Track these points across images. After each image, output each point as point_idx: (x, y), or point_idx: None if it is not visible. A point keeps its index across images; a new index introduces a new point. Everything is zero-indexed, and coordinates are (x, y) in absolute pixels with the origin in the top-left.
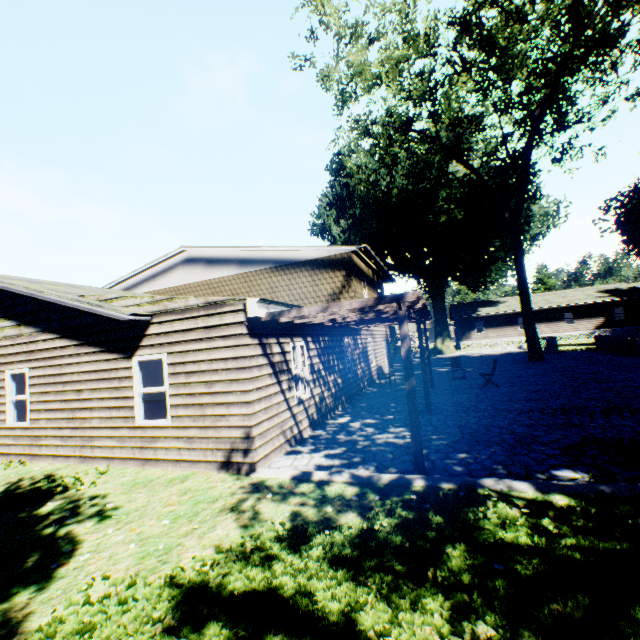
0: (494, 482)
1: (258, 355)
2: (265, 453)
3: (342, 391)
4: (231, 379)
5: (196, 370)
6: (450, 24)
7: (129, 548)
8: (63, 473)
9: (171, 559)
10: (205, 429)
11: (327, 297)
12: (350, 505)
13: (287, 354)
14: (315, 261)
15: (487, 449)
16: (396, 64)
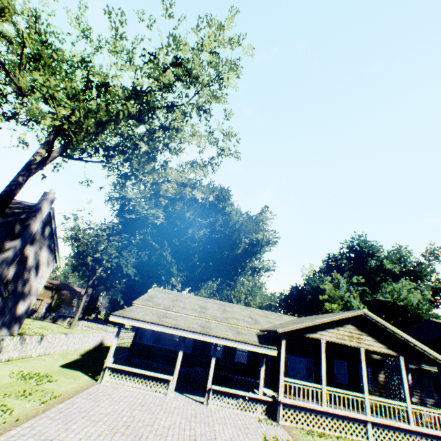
0: None
1: None
2: None
3: None
4: None
5: None
6: None
7: None
8: None
9: None
10: None
11: None
12: None
13: None
14: None
15: None
16: None
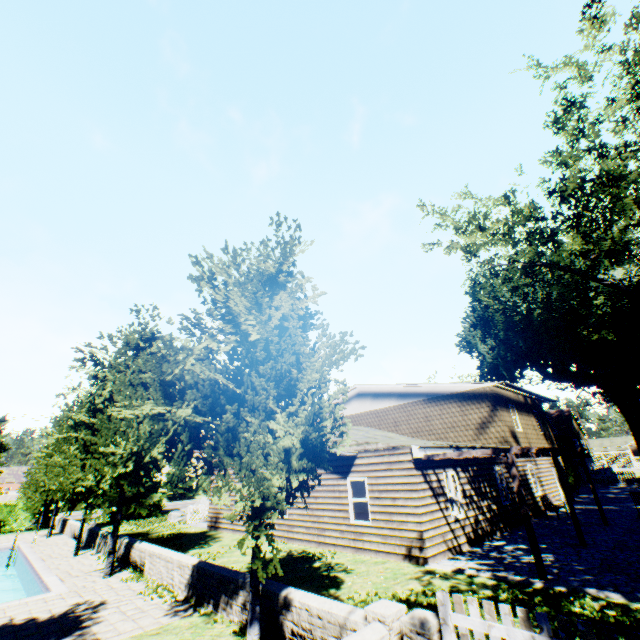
0: (595, 590)
1: (421, 481)
2: (433, 553)
3: (498, 517)
4: (406, 497)
5: (384, 489)
6: (550, 195)
7: (368, 584)
8: (311, 550)
9: (390, 590)
10: (393, 530)
11: (476, 425)
12: (487, 587)
13: (441, 481)
14: (460, 394)
15: (613, 576)
16: (508, 229)
